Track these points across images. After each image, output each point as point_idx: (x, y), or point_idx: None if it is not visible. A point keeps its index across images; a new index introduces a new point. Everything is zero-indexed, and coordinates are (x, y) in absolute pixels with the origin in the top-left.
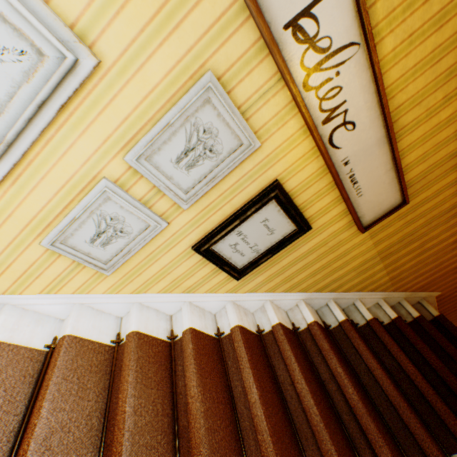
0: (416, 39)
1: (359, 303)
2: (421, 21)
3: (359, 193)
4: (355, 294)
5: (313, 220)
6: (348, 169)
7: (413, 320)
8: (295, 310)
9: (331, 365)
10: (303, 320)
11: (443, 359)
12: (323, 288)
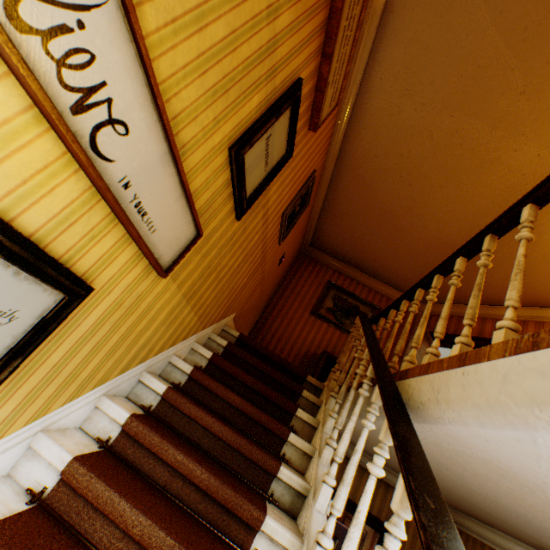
0: (181, 31)
1: (176, 358)
2: (183, 8)
3: (153, 228)
4: (170, 351)
5: (93, 276)
6: (131, 195)
7: (225, 349)
8: (97, 416)
9: (170, 458)
10: (113, 423)
11: (253, 373)
12: (131, 363)
